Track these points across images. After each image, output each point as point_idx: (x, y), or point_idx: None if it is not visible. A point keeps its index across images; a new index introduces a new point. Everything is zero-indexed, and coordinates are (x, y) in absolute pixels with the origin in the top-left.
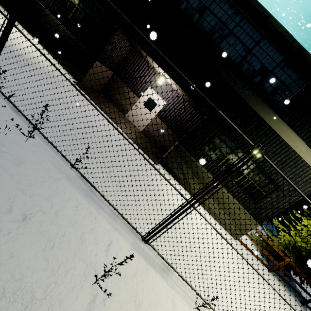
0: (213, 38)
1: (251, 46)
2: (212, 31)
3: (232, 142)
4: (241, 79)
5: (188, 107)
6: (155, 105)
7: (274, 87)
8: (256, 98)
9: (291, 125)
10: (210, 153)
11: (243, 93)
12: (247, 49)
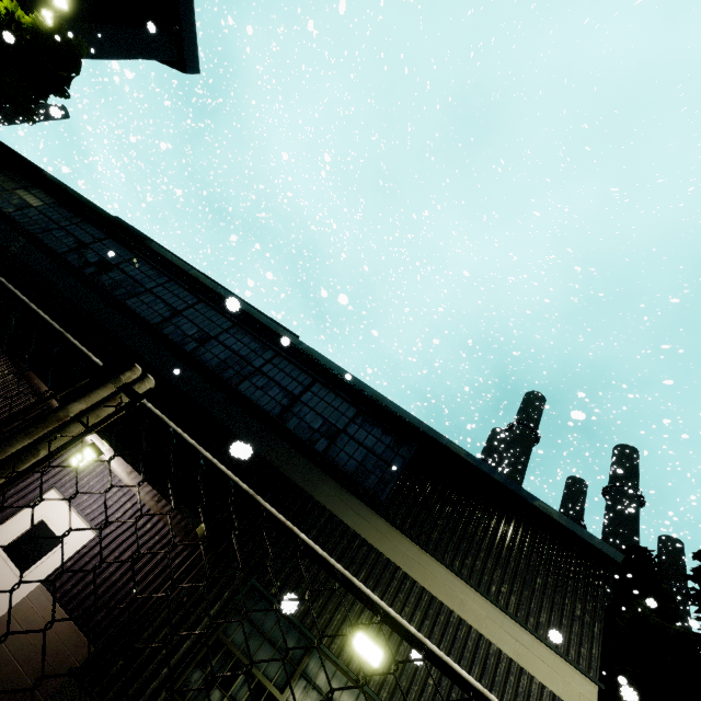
0: (224, 376)
1: (299, 392)
2: (222, 366)
3: (289, 627)
4: (286, 443)
5: (170, 541)
6: (52, 545)
7: (359, 460)
8: (328, 483)
9: (422, 540)
10: (213, 698)
11: (296, 471)
12: (291, 395)
